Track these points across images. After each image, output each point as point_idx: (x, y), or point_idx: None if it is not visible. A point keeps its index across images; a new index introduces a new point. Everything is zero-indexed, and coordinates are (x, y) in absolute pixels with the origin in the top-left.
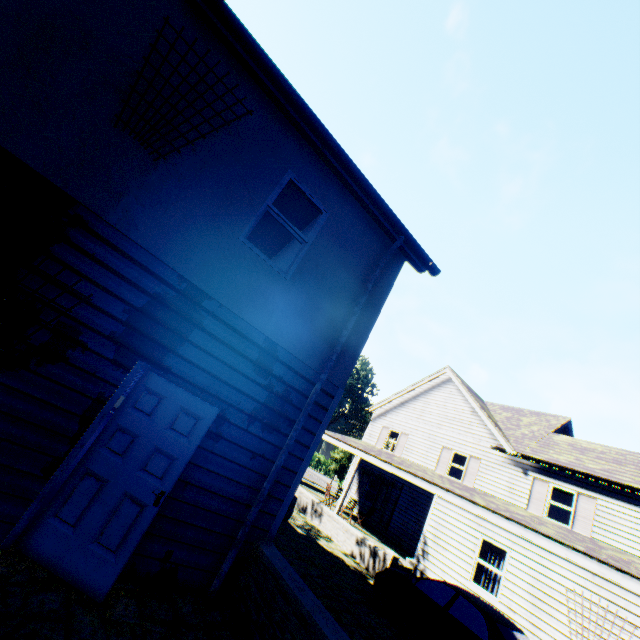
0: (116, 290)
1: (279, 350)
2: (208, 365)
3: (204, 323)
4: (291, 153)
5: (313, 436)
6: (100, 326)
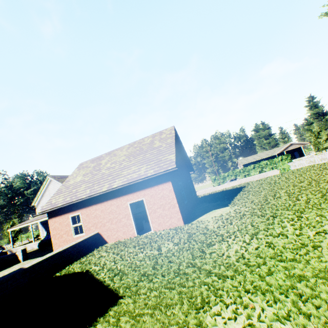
0: None
1: None
2: None
3: None
4: None
5: None
6: None
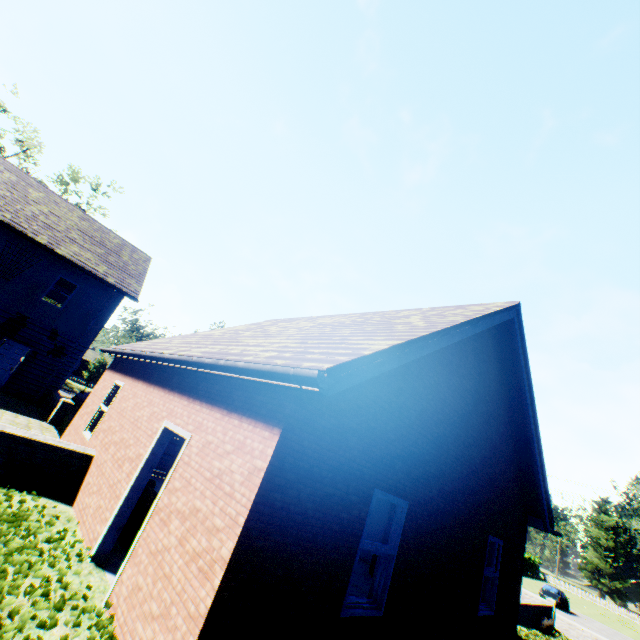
0: None
1: (59, 332)
2: (30, 337)
3: (28, 325)
4: (61, 269)
5: (77, 360)
6: None
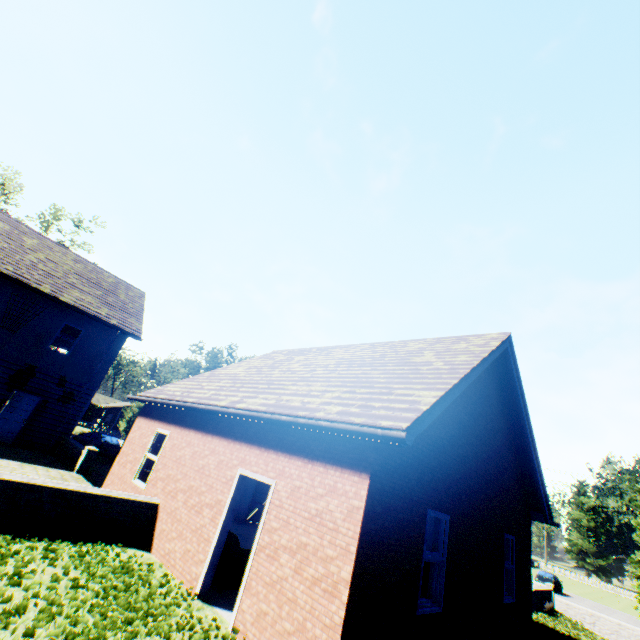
0: (6, 371)
1: (67, 379)
2: (39, 387)
3: (36, 375)
4: (66, 315)
5: (86, 404)
6: (2, 381)
